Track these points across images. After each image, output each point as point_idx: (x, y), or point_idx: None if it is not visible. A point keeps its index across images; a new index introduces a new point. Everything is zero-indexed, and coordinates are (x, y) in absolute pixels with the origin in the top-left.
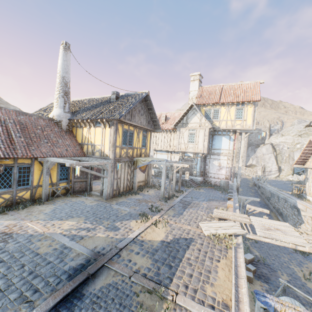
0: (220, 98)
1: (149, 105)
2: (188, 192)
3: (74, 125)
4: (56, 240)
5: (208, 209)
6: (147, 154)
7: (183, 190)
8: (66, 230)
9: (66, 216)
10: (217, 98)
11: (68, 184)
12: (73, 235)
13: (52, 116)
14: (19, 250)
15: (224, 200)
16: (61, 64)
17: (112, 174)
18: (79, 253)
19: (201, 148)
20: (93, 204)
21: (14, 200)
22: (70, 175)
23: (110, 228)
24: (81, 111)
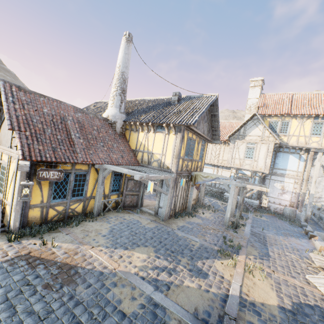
0: (290, 108)
1: (214, 110)
2: (251, 220)
3: (129, 127)
4: (136, 287)
5: (295, 250)
6: (202, 168)
7: (242, 216)
8: (141, 268)
9: (129, 243)
10: (287, 108)
11: (118, 196)
12: (154, 280)
13: (107, 116)
14: (95, 302)
15: (303, 236)
16: (121, 57)
17: (172, 191)
18: (180, 321)
19: (261, 167)
20: (152, 226)
21: (66, 213)
22: (122, 186)
23: (194, 271)
24: (136, 112)
